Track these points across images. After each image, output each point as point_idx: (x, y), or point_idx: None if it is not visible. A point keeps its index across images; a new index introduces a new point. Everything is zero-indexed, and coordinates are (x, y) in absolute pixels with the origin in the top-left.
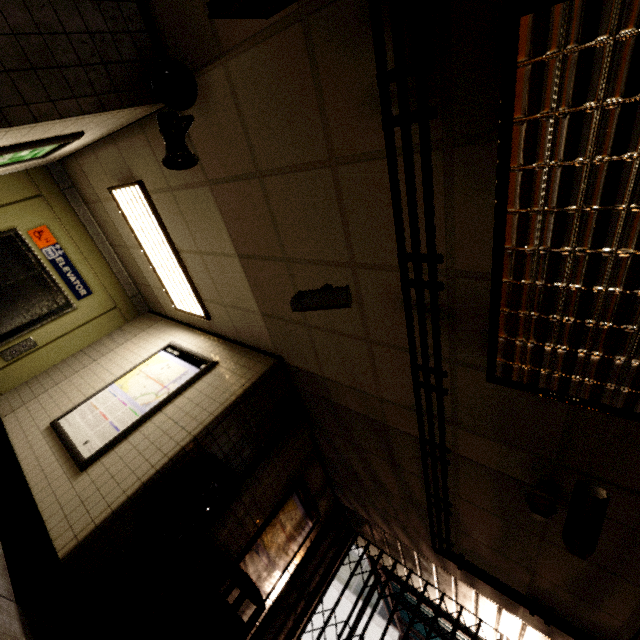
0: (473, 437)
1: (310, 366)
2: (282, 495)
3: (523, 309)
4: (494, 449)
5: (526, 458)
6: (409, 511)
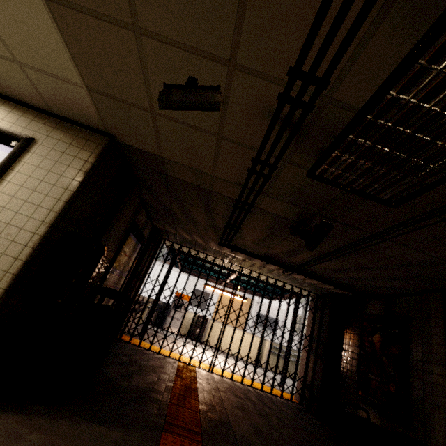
0: (274, 201)
1: (148, 147)
2: (123, 237)
3: (363, 139)
4: (283, 206)
5: (300, 211)
6: (209, 230)
